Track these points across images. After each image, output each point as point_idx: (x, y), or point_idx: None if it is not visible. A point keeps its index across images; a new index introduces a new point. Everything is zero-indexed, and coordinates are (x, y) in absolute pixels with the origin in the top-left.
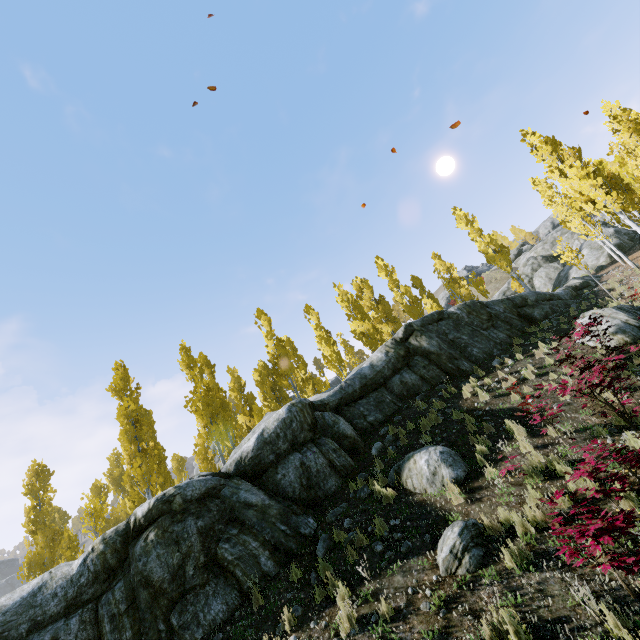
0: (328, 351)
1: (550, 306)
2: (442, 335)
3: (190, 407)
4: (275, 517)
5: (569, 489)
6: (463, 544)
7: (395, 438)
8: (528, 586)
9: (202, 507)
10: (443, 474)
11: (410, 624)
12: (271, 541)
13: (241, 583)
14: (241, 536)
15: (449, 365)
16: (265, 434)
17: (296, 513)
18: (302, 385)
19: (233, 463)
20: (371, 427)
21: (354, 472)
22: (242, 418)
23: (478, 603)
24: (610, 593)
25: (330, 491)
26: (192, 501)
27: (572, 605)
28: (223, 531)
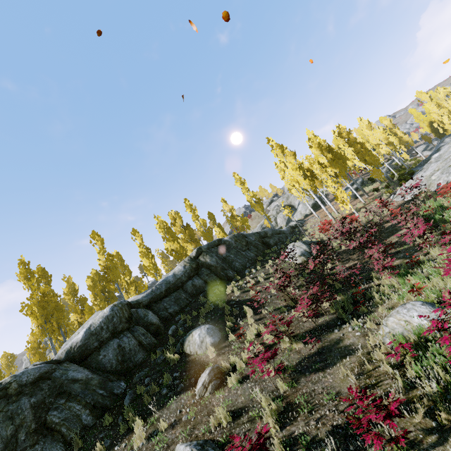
0: (147, 263)
1: (278, 238)
2: (219, 254)
3: (25, 311)
4: (96, 385)
5: (264, 341)
6: (209, 379)
7: (184, 322)
8: (236, 394)
9: (35, 388)
10: (207, 341)
11: (175, 429)
12: (91, 402)
13: (65, 436)
14: (67, 403)
15: (222, 273)
16: (92, 328)
17: (112, 380)
18: (127, 287)
19: (64, 352)
20: (170, 316)
21: (156, 347)
22: (74, 316)
23: (212, 408)
24: (267, 388)
25: (138, 362)
26: (27, 385)
27: (252, 398)
28: (53, 403)
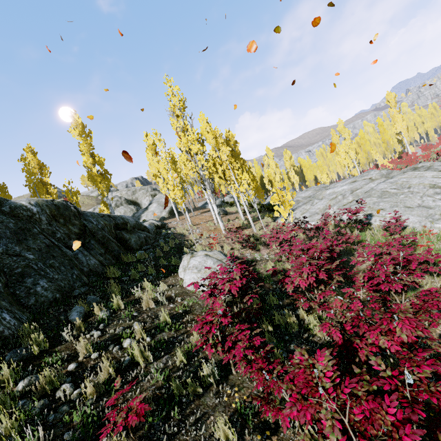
0: None
1: (145, 236)
2: None
3: None
4: None
5: None
6: None
7: None
8: None
9: None
10: None
11: None
12: None
13: None
14: None
15: None
16: None
17: None
18: None
19: None
20: None
21: None
22: None
23: None
24: None
25: None
26: None
27: None
28: None
